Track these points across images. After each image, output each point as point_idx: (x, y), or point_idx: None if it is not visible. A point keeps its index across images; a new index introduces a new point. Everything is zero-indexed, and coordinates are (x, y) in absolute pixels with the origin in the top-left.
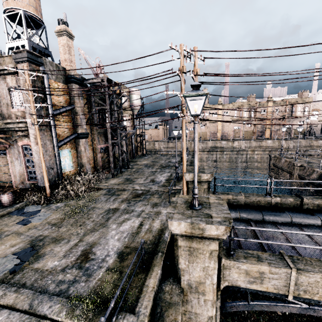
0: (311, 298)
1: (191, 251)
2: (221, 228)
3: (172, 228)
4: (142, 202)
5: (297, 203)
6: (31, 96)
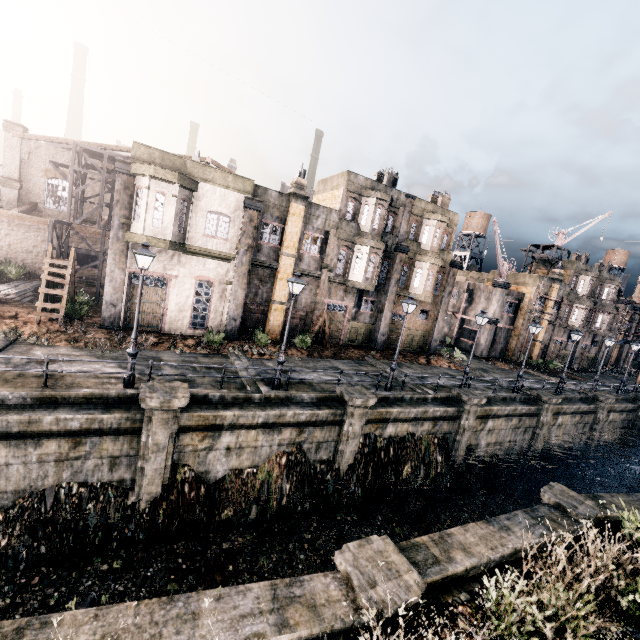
0: None
1: None
2: None
3: None
4: None
5: None
6: (623, 321)
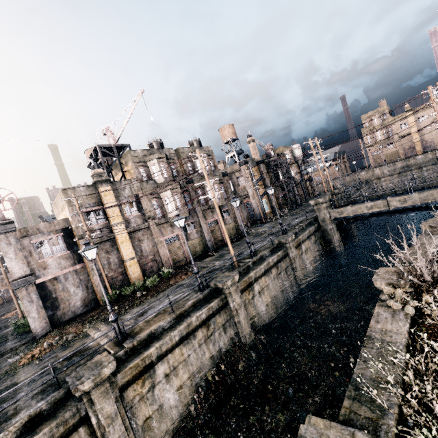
0: (358, 214)
1: (318, 209)
2: (322, 199)
3: (310, 203)
4: (309, 213)
5: (392, 191)
6: (250, 178)
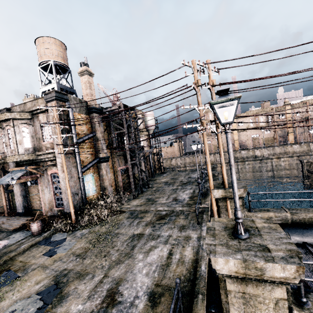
0: None
1: (247, 298)
2: (290, 268)
3: (218, 267)
4: (167, 224)
5: None
6: (58, 128)
